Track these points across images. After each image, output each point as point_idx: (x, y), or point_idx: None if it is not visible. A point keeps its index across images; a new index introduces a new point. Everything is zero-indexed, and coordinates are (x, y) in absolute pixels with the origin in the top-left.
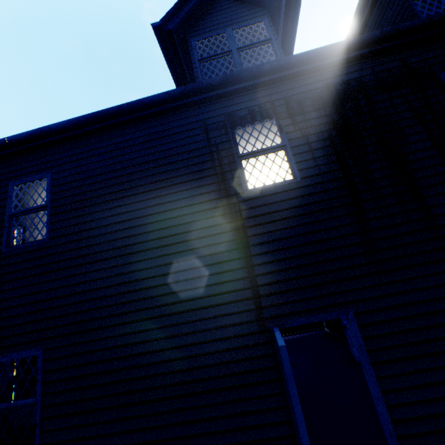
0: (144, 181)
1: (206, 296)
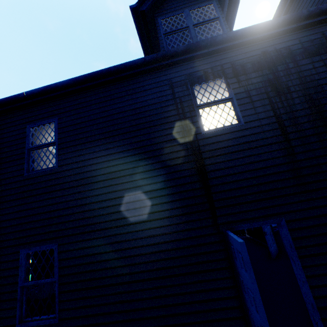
0: (126, 125)
1: (175, 208)
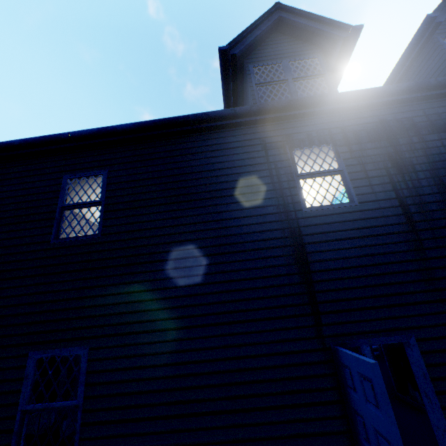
0: (202, 189)
1: (264, 308)
